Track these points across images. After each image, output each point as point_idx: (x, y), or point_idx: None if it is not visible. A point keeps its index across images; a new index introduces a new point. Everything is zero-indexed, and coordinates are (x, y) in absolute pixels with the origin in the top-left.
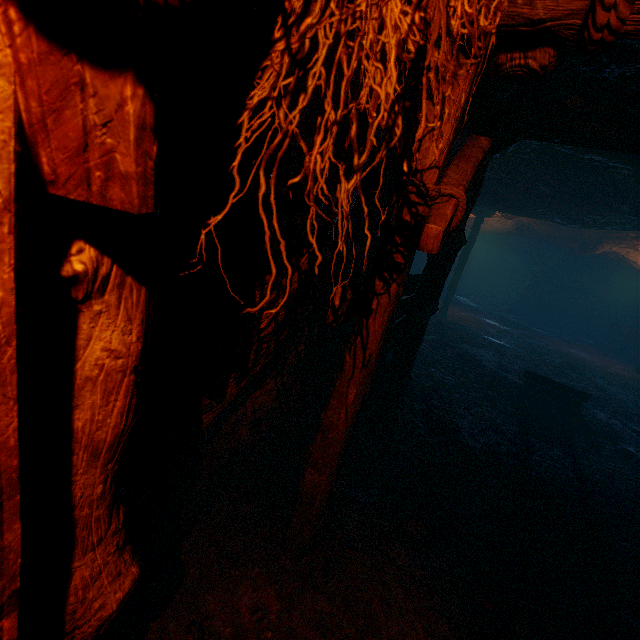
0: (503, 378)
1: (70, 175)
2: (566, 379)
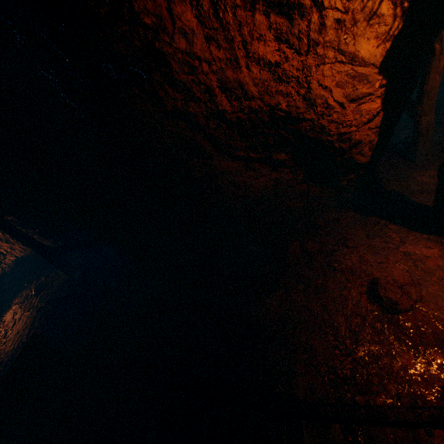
0: None
1: None
2: None
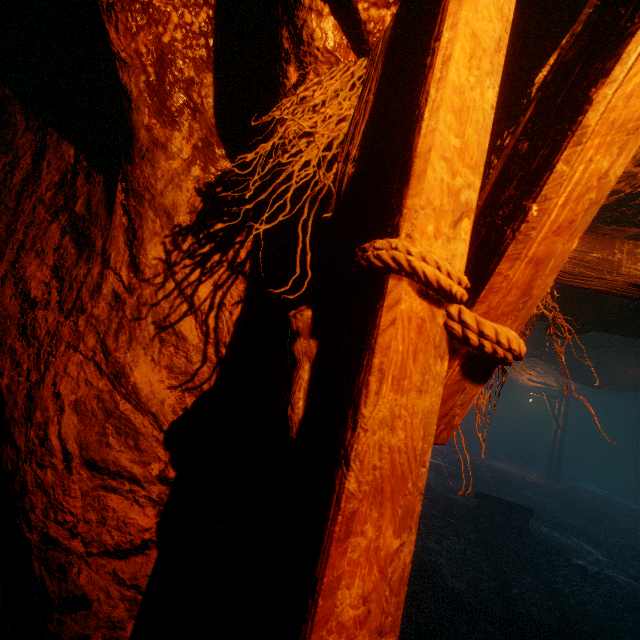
0: (454, 501)
1: None
2: (501, 494)
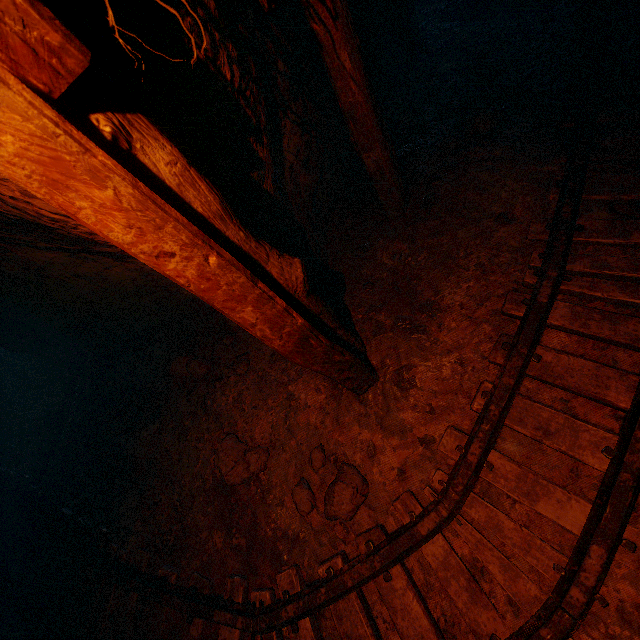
0: None
1: (49, 78)
2: None
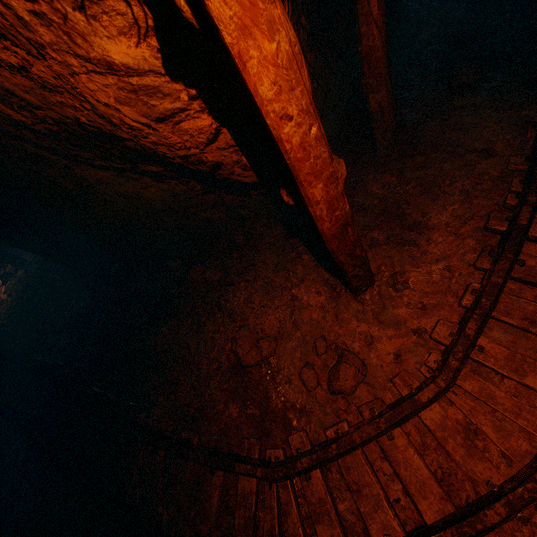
0: None
1: None
2: None
